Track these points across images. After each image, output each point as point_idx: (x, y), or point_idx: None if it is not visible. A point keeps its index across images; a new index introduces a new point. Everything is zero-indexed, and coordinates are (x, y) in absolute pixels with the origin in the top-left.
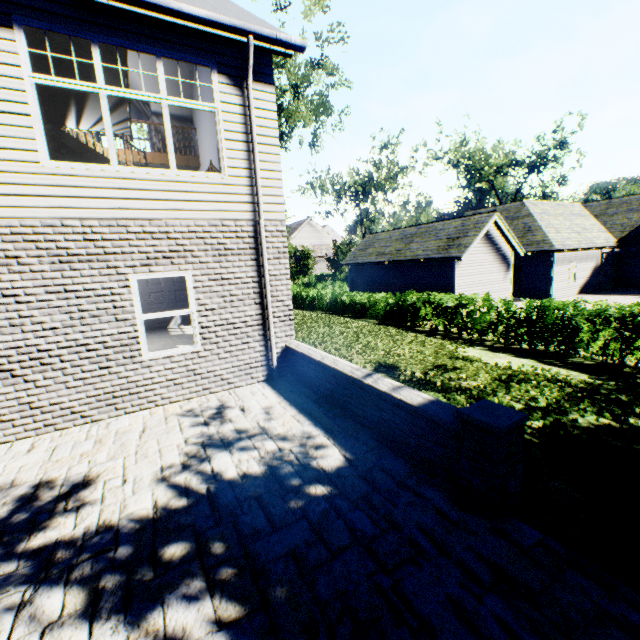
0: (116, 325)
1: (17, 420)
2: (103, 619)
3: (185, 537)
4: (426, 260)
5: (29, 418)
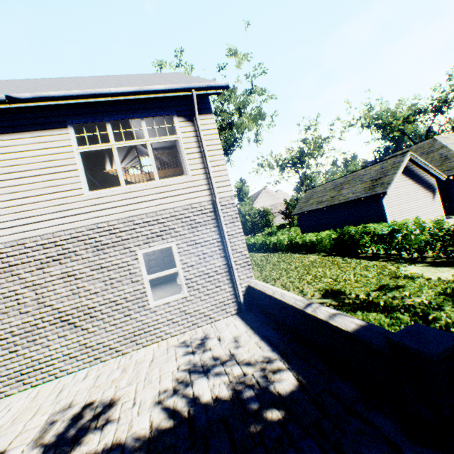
0: (132, 285)
1: (79, 356)
2: None
3: None
4: (356, 200)
5: (85, 354)
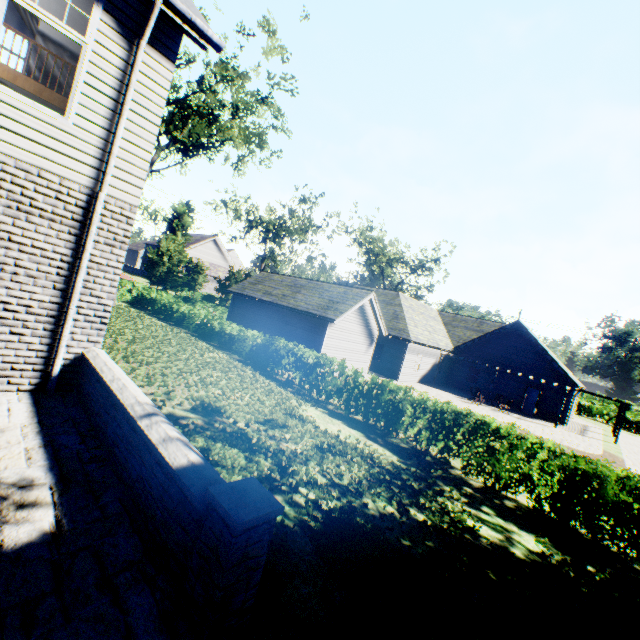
0: None
1: None
2: None
3: None
4: (305, 313)
5: None
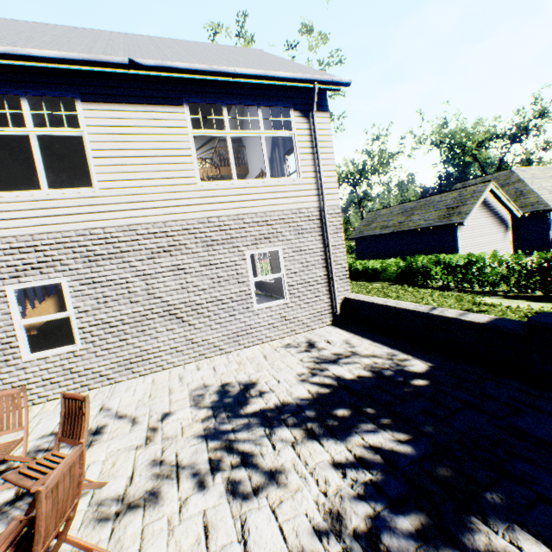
0: (238, 286)
1: (184, 351)
2: (324, 440)
3: (343, 406)
4: (429, 228)
5: (191, 349)
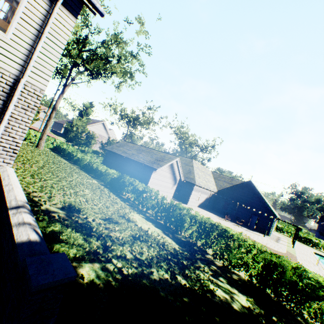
0: None
1: None
2: None
3: None
4: (142, 164)
5: None
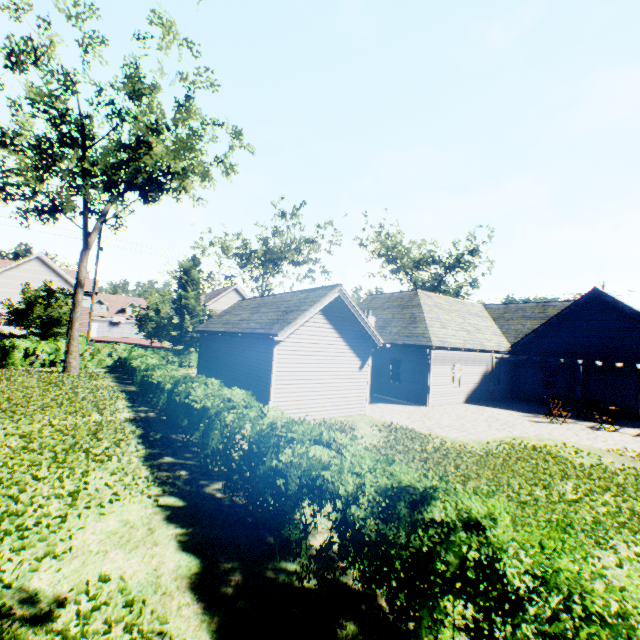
0: None
1: None
2: None
3: None
4: (248, 335)
5: None
